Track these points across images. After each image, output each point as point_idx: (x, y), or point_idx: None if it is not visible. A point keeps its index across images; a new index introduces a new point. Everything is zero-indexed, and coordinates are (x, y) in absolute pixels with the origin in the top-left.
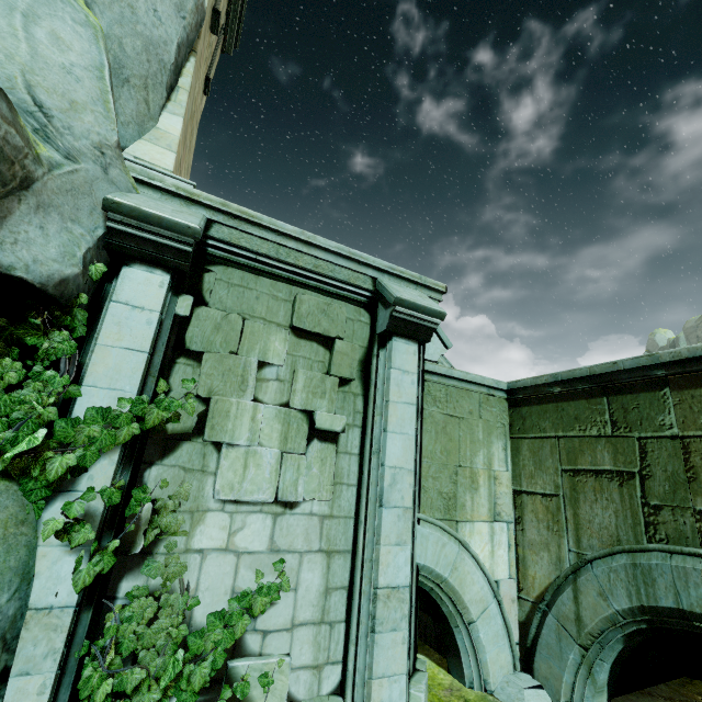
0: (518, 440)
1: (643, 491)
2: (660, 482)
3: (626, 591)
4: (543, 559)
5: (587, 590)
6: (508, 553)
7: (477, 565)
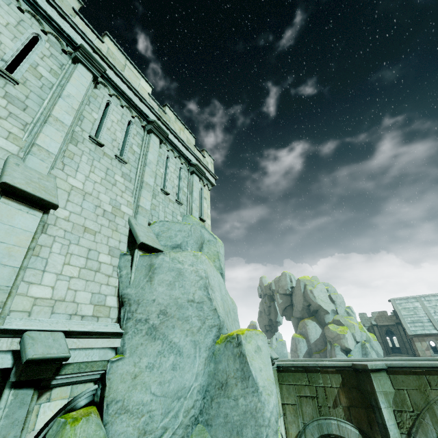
0: (281, 384)
1: (317, 402)
2: (321, 399)
3: (317, 432)
4: (294, 427)
5: (308, 434)
6: (283, 427)
7: (281, 435)
